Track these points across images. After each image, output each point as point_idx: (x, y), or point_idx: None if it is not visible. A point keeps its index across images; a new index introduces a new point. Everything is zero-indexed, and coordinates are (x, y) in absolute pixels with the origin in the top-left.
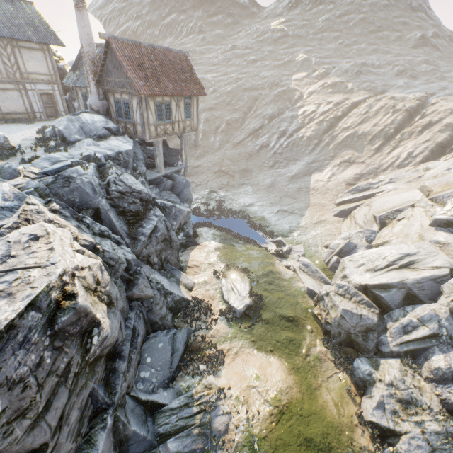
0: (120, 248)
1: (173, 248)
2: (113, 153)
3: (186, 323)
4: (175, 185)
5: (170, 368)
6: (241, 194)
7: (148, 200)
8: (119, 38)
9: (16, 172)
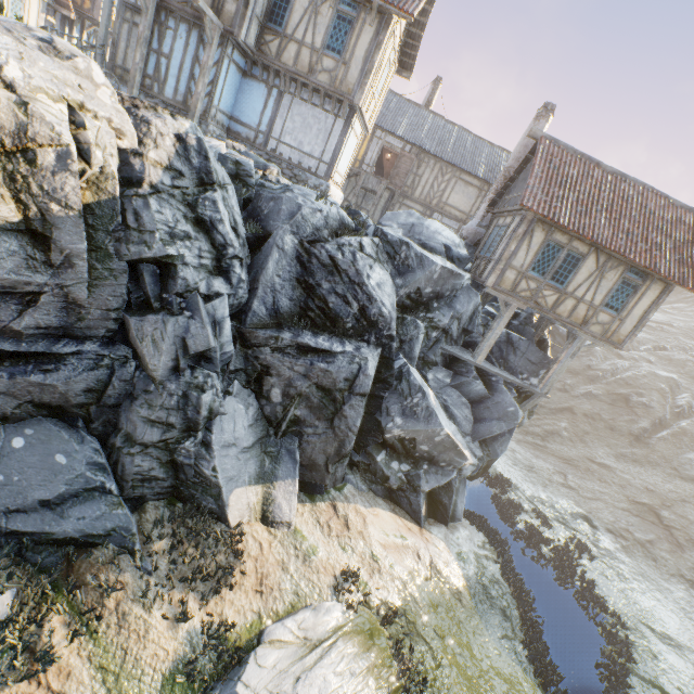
0: (214, 274)
1: (334, 431)
2: (395, 236)
3: (156, 527)
4: (487, 402)
5: (8, 513)
6: (665, 594)
7: (378, 328)
8: (562, 144)
9: (264, 167)
